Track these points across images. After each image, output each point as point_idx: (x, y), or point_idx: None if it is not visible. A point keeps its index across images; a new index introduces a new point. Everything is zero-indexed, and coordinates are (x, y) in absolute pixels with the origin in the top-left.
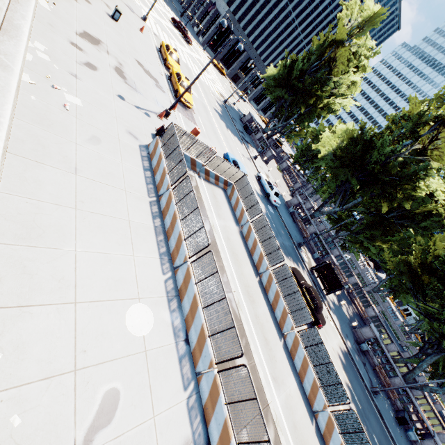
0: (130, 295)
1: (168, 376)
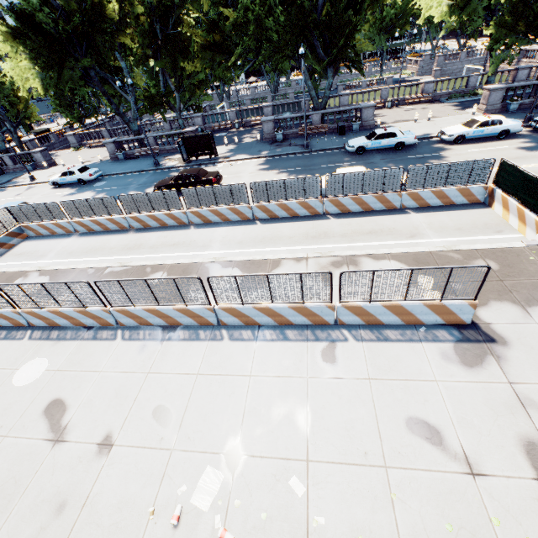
0: (5, 378)
1: (93, 353)
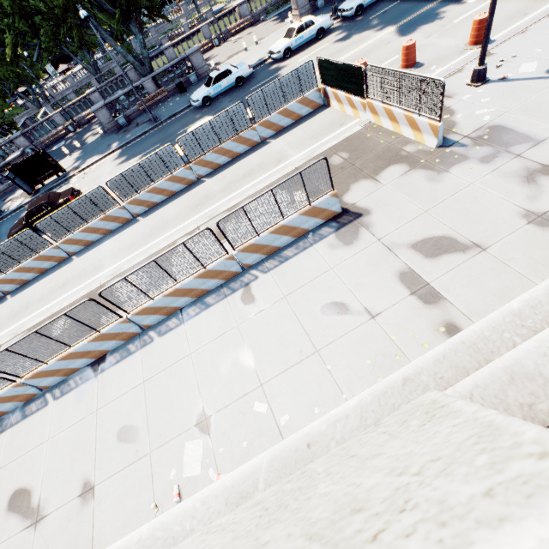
0: None
1: (30, 430)
